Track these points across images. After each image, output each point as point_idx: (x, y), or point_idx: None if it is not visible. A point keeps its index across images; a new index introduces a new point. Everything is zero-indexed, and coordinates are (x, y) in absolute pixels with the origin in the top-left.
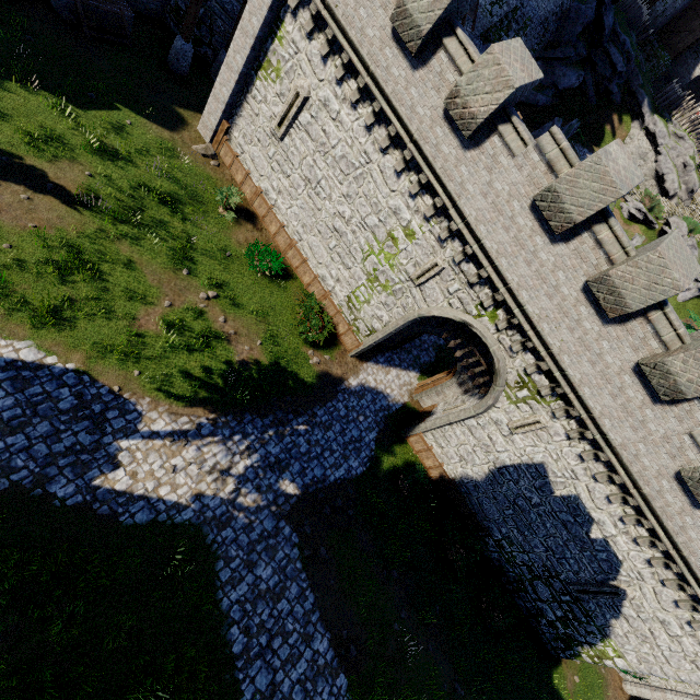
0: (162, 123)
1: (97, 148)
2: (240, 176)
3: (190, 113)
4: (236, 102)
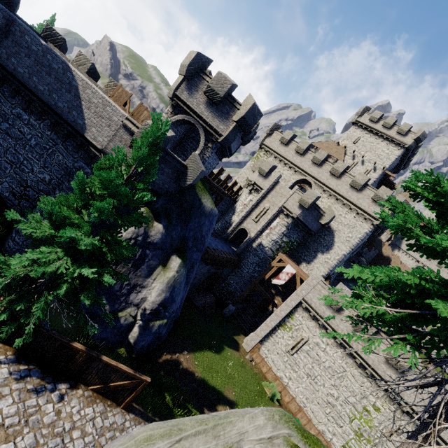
0: (234, 347)
1: (229, 374)
2: (264, 368)
3: (237, 336)
4: (265, 335)
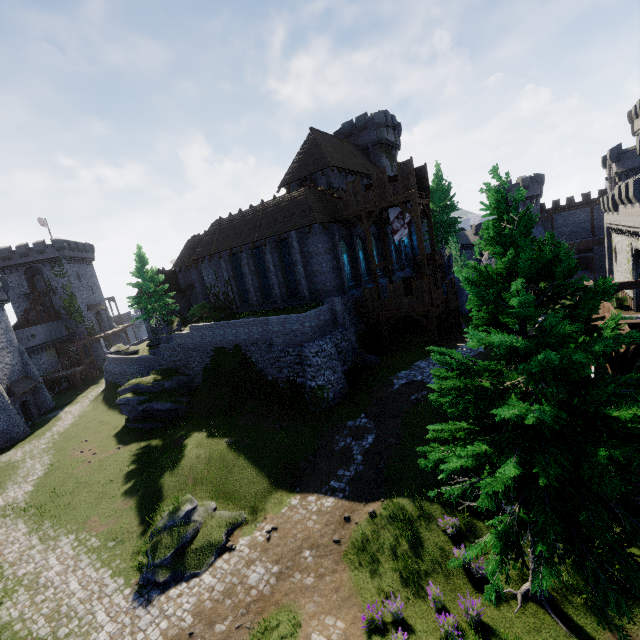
0: None
1: None
2: None
3: None
4: (612, 268)
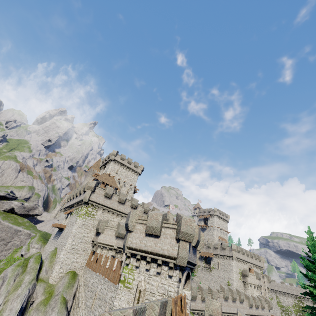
0: None
1: None
2: None
3: None
4: None
